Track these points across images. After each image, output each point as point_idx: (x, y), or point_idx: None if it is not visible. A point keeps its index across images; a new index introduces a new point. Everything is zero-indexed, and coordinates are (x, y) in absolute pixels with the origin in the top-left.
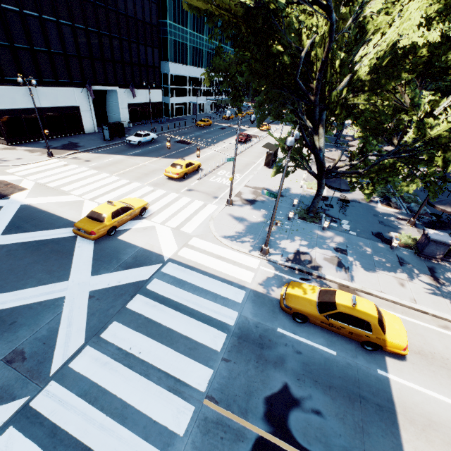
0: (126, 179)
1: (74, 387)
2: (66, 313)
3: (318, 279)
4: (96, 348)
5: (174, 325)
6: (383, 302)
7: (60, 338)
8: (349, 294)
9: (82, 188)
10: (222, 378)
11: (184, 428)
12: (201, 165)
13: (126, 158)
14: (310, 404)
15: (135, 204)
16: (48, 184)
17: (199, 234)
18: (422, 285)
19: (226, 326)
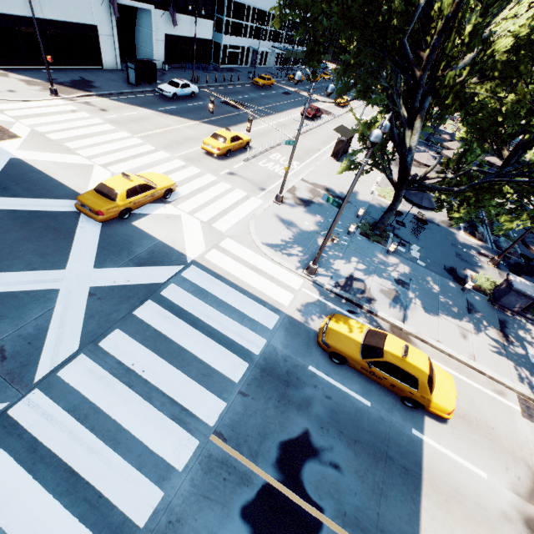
0: (151, 145)
1: (61, 399)
2: (59, 311)
3: (368, 314)
4: (92, 358)
5: (188, 344)
6: (437, 353)
7: (50, 340)
8: (402, 341)
9: (93, 148)
10: (235, 414)
11: (185, 463)
12: (250, 142)
13: (154, 115)
14: (330, 456)
15: (159, 182)
16: (49, 135)
17: (234, 234)
18: (487, 340)
19: (250, 355)
